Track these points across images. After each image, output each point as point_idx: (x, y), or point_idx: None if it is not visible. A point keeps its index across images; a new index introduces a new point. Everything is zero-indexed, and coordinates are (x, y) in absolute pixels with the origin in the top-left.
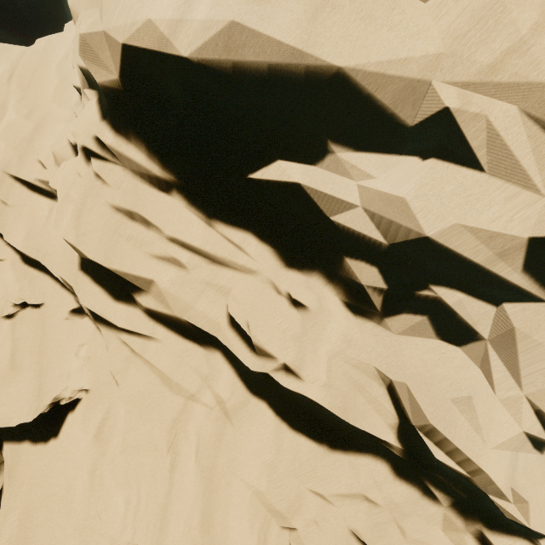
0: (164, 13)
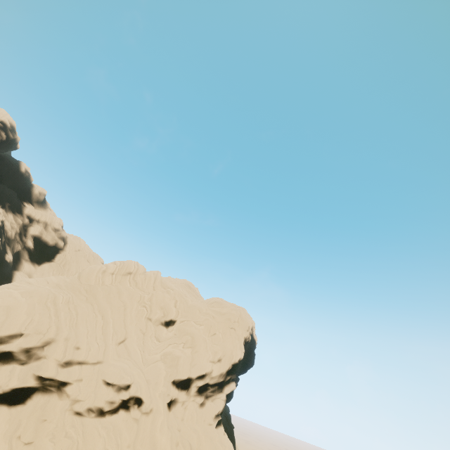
0: None
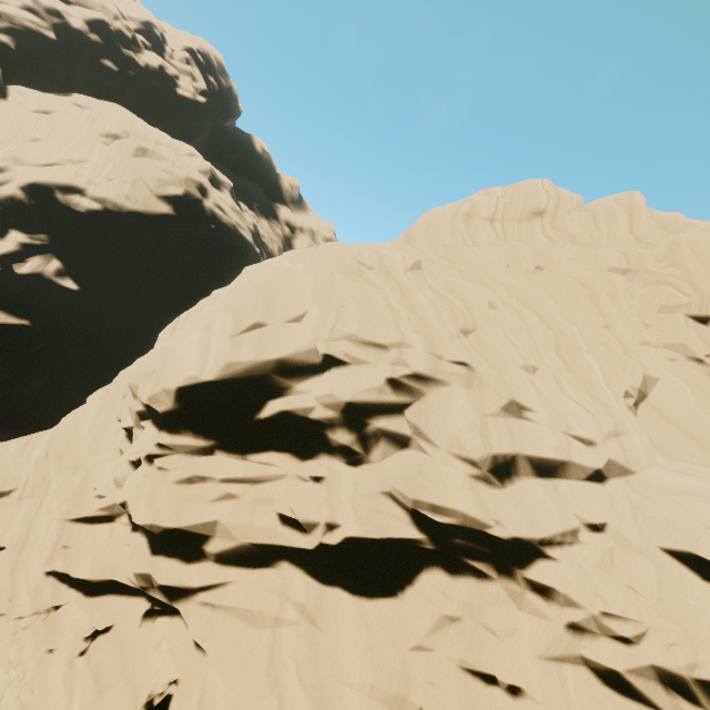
0: (195, 367)
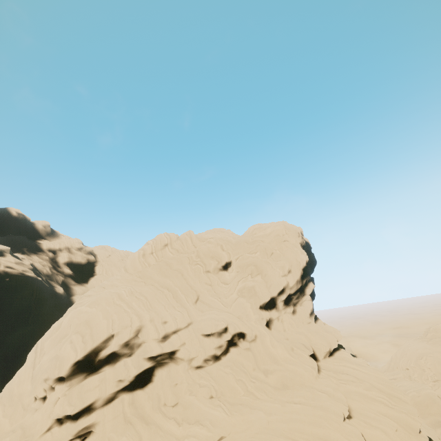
0: (74, 355)
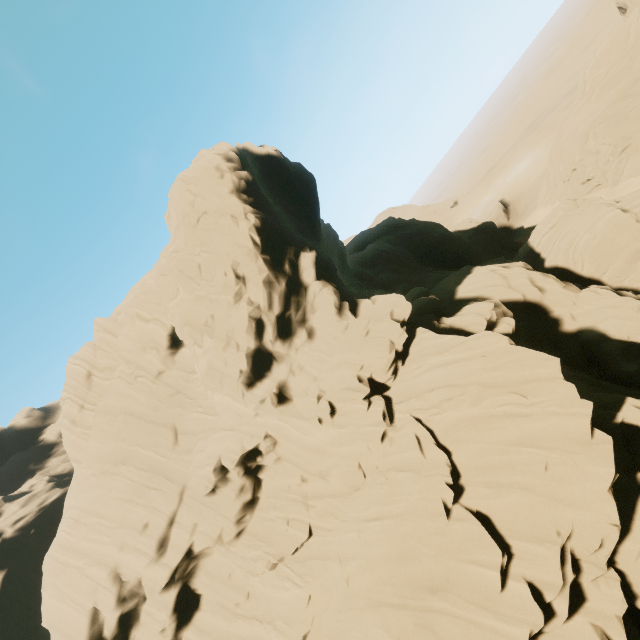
0: None
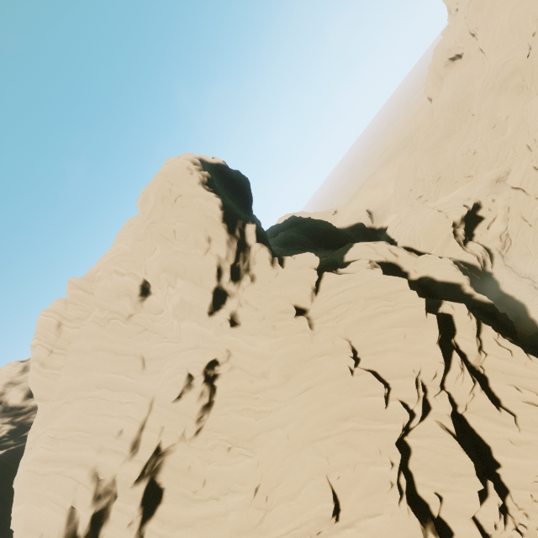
0: None
